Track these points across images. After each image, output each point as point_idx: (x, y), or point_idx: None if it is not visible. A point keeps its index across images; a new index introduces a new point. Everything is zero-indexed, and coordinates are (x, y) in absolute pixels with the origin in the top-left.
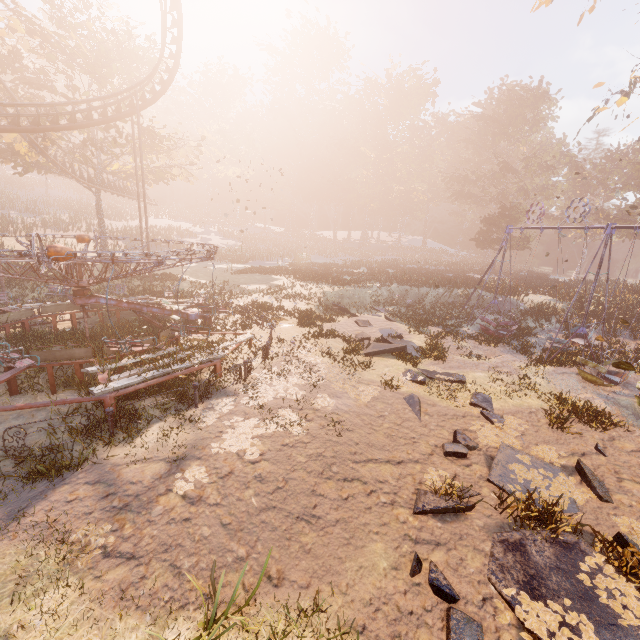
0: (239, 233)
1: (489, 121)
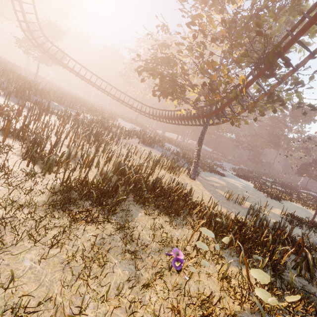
0: (170, 139)
1: (290, 113)
